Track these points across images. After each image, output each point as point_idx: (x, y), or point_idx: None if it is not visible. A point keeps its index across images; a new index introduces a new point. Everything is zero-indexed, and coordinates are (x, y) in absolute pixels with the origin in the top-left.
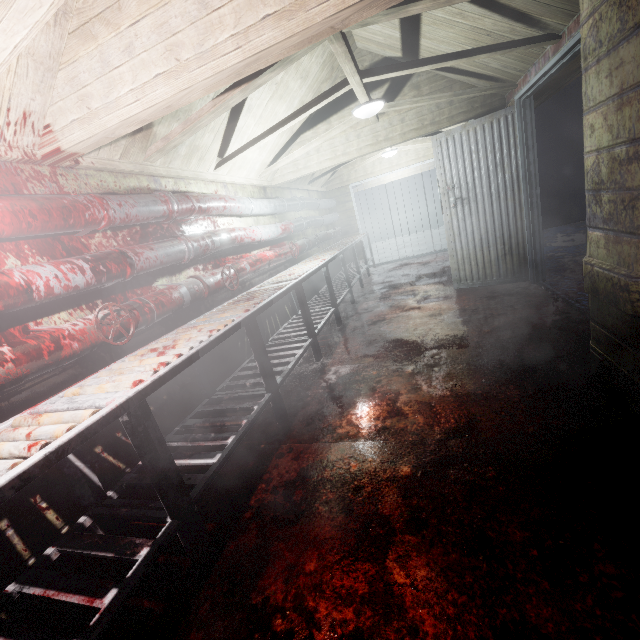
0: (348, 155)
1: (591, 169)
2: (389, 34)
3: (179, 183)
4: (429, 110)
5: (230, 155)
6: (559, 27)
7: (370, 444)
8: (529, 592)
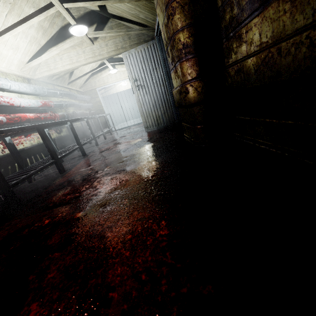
0: (80, 62)
1: (163, 39)
2: None
3: None
4: (119, 41)
5: None
6: None
7: (65, 207)
8: (115, 262)
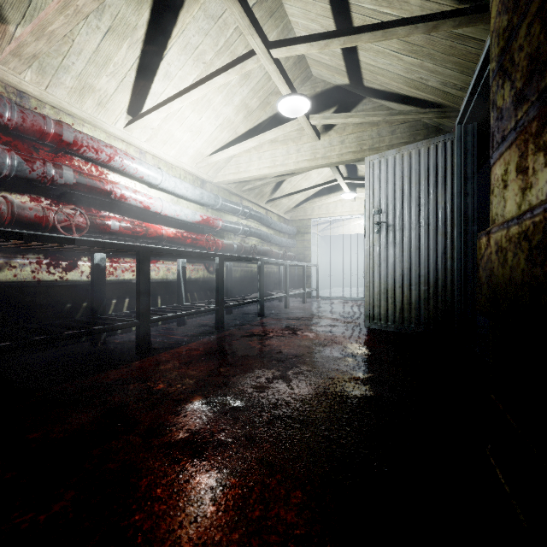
0: (285, 166)
1: (497, 15)
2: (332, 50)
3: (64, 117)
4: (370, 136)
5: (140, 115)
6: None
7: None
8: None
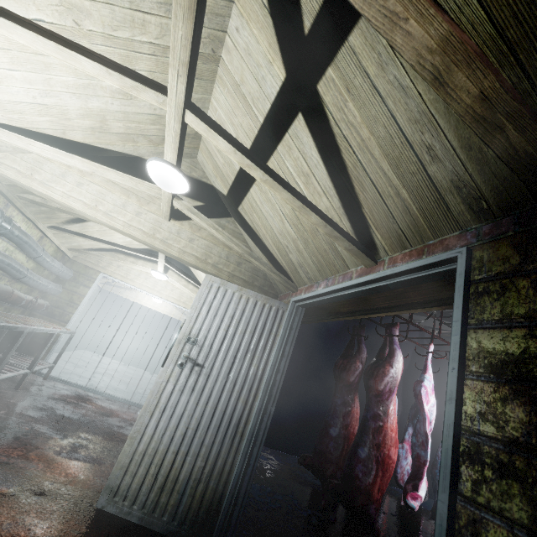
0: (111, 219)
1: None
2: (231, 160)
3: None
4: (219, 253)
5: None
6: (381, 253)
7: None
8: None
